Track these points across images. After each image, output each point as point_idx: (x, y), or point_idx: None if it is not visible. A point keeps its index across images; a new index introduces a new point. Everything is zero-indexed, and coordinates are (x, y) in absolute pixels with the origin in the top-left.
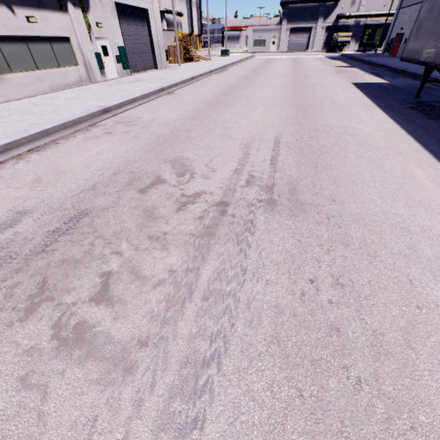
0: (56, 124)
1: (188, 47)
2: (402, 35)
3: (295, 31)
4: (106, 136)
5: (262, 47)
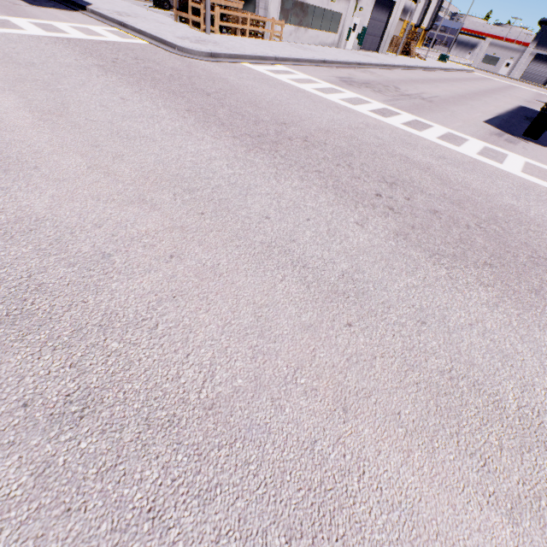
0: (344, 61)
1: (411, 41)
2: None
3: (541, 60)
4: (363, 73)
5: (491, 65)
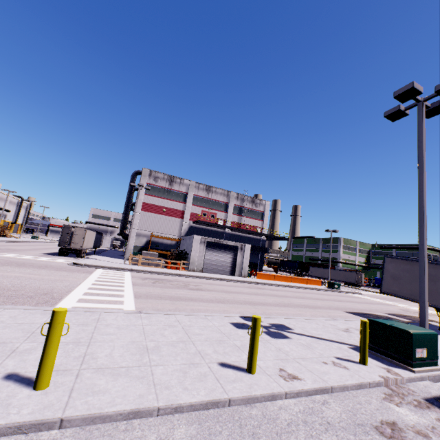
0: None
1: (6, 230)
2: None
3: None
4: None
5: None
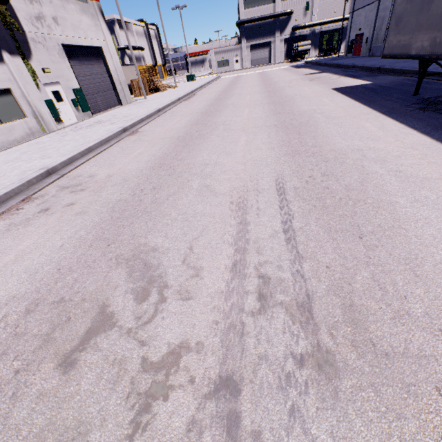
0: None
1: (152, 78)
2: (362, 35)
3: (256, 48)
4: (39, 217)
5: (226, 66)
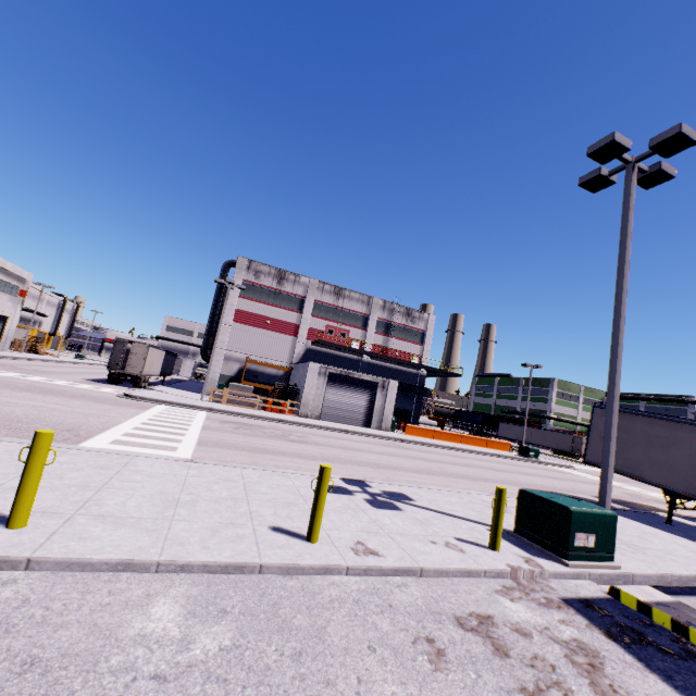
0: None
1: (38, 343)
2: None
3: None
4: None
5: None
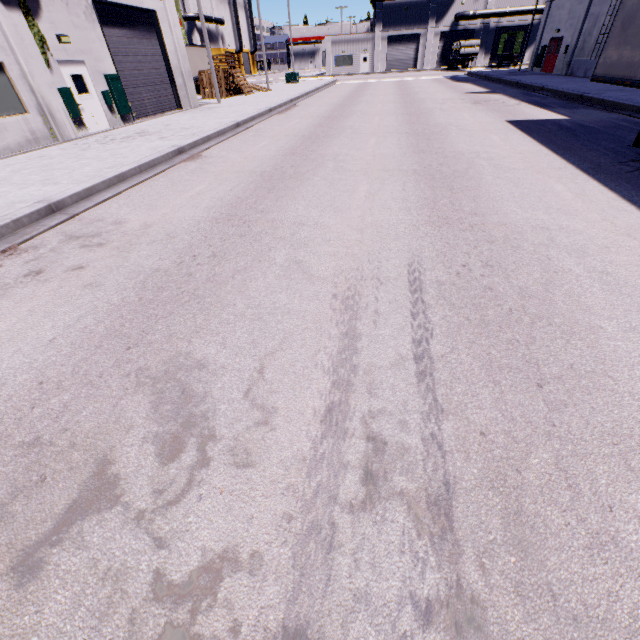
0: None
1: (232, 71)
2: (560, 40)
3: (396, 41)
4: (24, 284)
5: (348, 66)
